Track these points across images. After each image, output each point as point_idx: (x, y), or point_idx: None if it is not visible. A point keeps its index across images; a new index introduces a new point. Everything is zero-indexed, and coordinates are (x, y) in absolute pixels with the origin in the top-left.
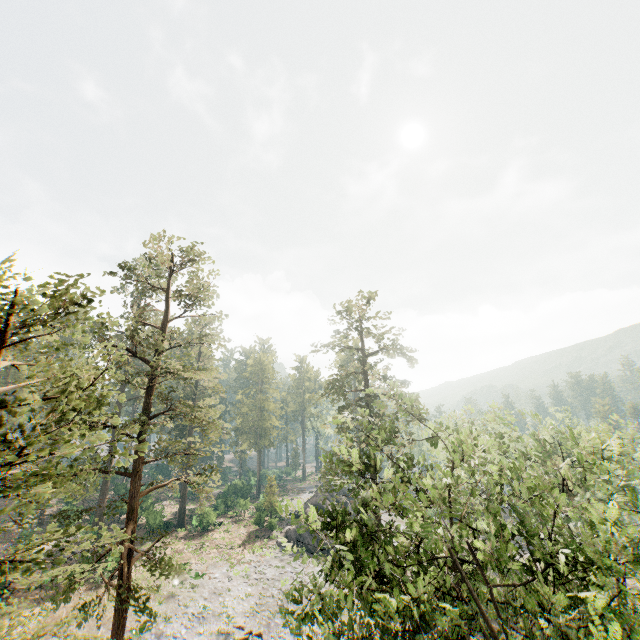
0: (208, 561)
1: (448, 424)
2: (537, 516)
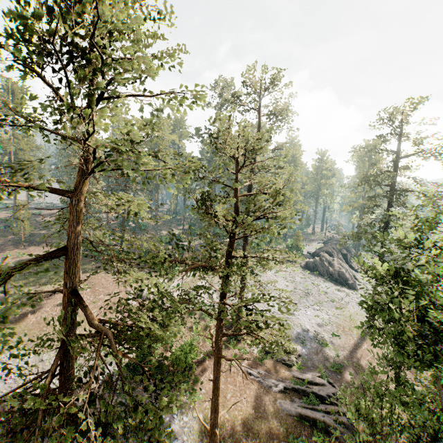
0: None
1: None
2: None
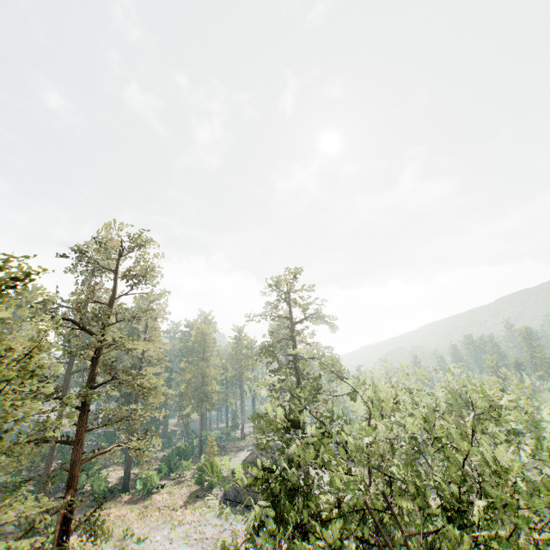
0: (150, 524)
1: (363, 382)
2: (443, 461)
